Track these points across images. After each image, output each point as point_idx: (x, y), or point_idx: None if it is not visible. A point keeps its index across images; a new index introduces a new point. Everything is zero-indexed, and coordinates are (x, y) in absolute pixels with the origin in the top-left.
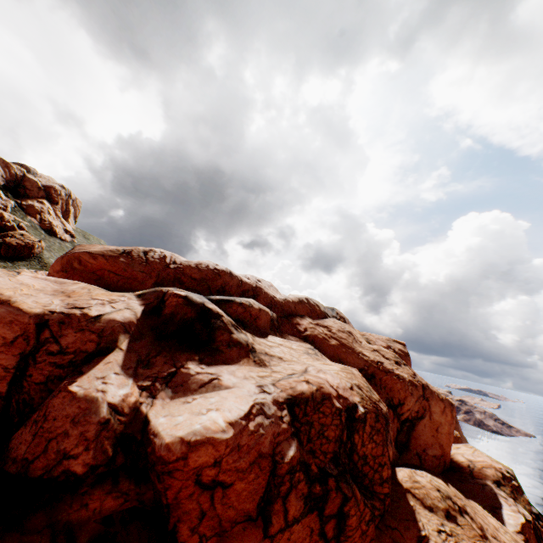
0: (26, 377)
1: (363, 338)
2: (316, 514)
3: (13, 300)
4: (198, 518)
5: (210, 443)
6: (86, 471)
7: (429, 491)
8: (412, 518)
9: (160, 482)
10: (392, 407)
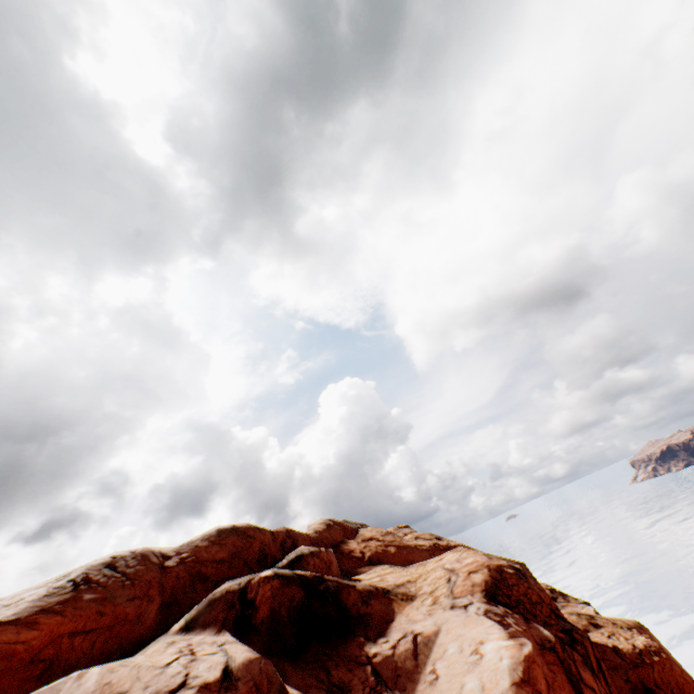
0: None
1: None
2: (595, 677)
3: None
4: None
5: (532, 661)
6: None
7: (571, 618)
8: (595, 643)
9: None
10: None
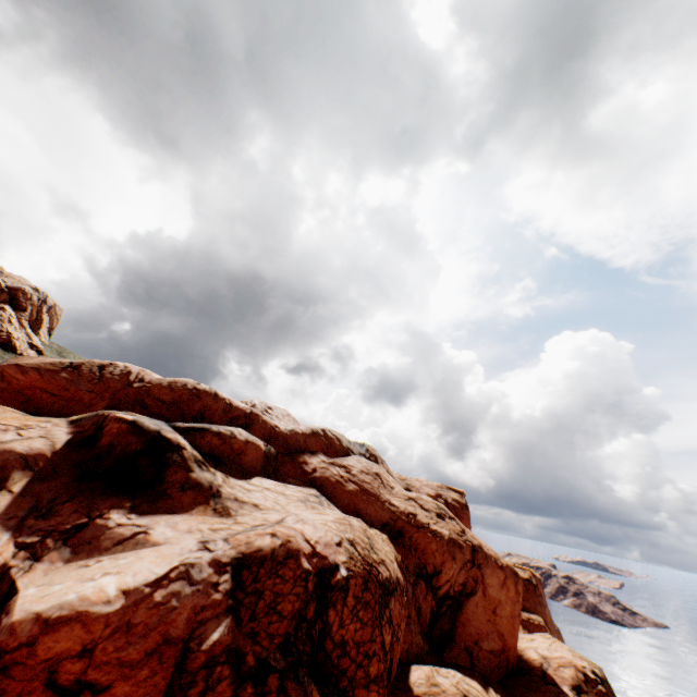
0: None
1: (402, 484)
2: None
3: None
4: None
5: (80, 620)
6: None
7: None
8: None
9: None
10: (425, 577)
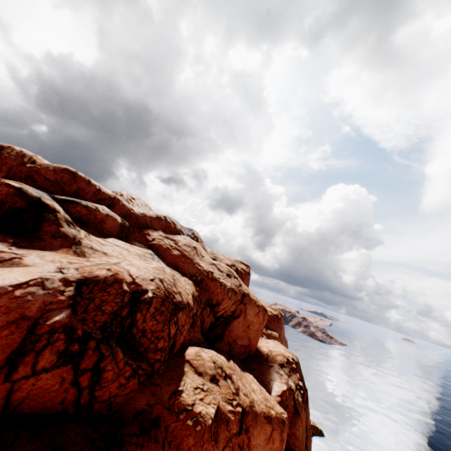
0: None
1: (211, 256)
2: (71, 367)
3: None
4: None
5: None
6: None
7: (206, 362)
8: (178, 379)
9: None
10: (210, 306)
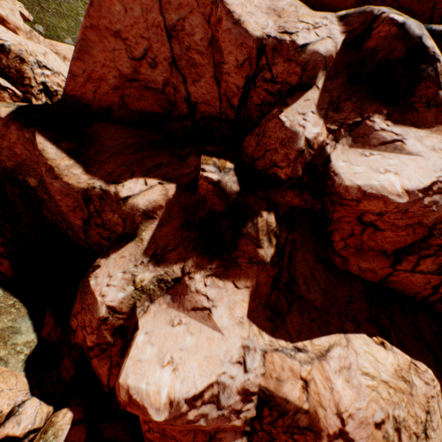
0: (248, 98)
1: None
2: (440, 278)
3: (241, 20)
4: (347, 235)
5: (382, 200)
6: (286, 179)
7: None
8: None
9: (331, 206)
10: None
